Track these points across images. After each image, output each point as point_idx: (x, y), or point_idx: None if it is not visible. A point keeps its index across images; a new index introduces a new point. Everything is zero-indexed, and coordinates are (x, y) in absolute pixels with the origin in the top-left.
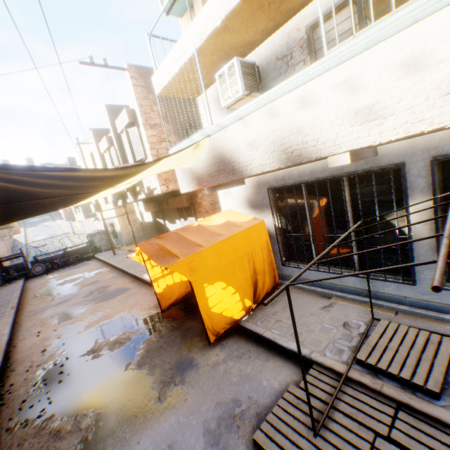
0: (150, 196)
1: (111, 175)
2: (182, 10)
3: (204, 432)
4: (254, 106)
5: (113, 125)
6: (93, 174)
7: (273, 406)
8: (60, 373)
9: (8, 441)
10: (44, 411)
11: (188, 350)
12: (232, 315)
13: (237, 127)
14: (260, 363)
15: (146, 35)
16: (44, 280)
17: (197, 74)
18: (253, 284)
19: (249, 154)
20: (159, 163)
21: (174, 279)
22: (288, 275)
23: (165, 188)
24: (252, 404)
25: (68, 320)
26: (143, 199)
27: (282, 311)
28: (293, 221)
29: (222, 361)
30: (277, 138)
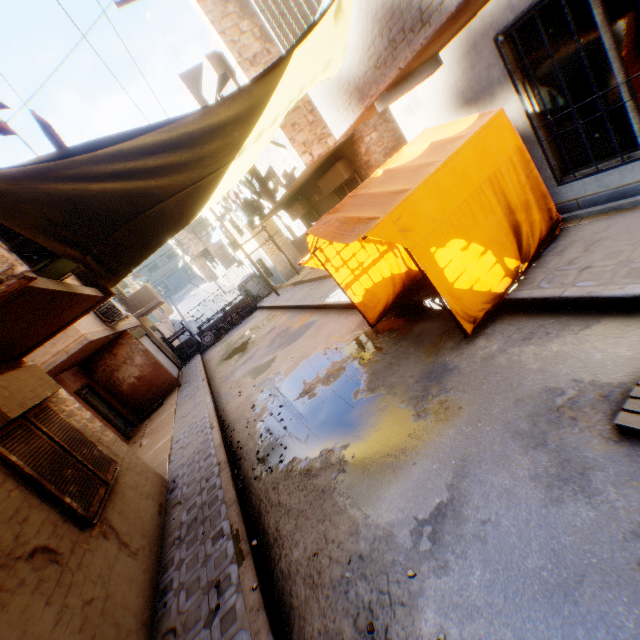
0: (292, 189)
1: (230, 119)
2: None
3: (513, 437)
4: None
5: (202, 104)
6: (206, 120)
7: (638, 378)
8: (281, 421)
9: (261, 488)
10: (283, 457)
11: (434, 356)
12: (489, 288)
13: None
14: (573, 336)
15: None
16: (218, 348)
17: None
18: (511, 231)
19: None
20: (290, 67)
21: (373, 279)
22: (574, 198)
23: (309, 158)
24: (586, 388)
25: (262, 374)
26: (284, 202)
27: (584, 254)
28: (567, 81)
29: (498, 353)
30: None
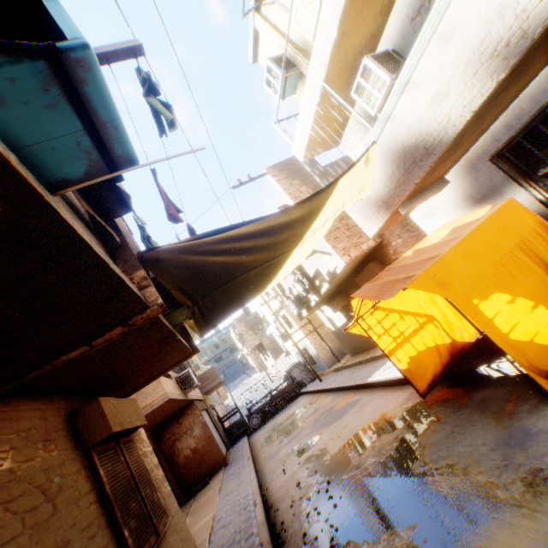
0: (333, 285)
1: (297, 218)
2: (293, 86)
3: None
4: (416, 55)
5: None
6: (283, 217)
7: None
8: (329, 498)
9: None
10: (334, 540)
11: (505, 420)
12: None
13: (405, 100)
14: None
15: (273, 124)
16: (263, 430)
17: (333, 100)
18: None
19: (438, 112)
20: (337, 188)
21: (415, 347)
22: None
23: (347, 258)
24: None
25: (307, 450)
26: (326, 298)
27: None
28: None
29: None
30: (469, 54)
